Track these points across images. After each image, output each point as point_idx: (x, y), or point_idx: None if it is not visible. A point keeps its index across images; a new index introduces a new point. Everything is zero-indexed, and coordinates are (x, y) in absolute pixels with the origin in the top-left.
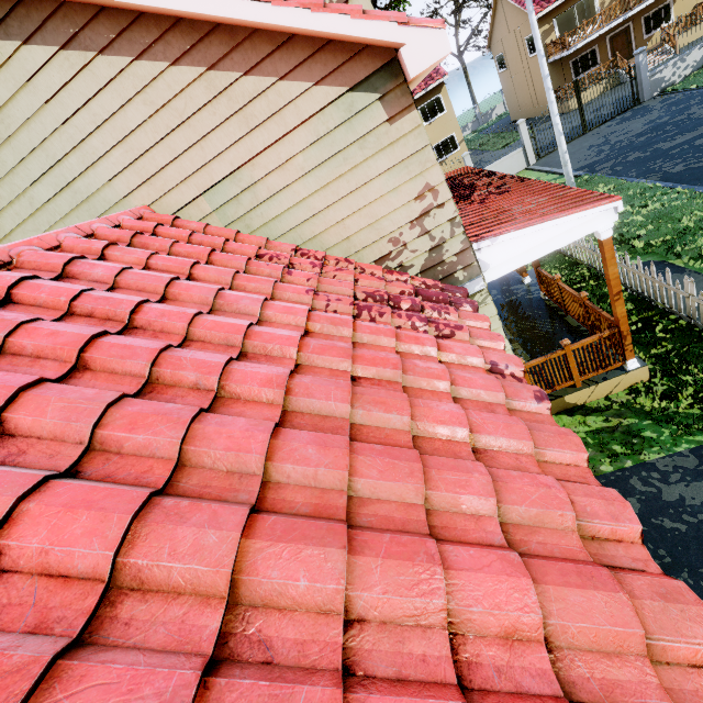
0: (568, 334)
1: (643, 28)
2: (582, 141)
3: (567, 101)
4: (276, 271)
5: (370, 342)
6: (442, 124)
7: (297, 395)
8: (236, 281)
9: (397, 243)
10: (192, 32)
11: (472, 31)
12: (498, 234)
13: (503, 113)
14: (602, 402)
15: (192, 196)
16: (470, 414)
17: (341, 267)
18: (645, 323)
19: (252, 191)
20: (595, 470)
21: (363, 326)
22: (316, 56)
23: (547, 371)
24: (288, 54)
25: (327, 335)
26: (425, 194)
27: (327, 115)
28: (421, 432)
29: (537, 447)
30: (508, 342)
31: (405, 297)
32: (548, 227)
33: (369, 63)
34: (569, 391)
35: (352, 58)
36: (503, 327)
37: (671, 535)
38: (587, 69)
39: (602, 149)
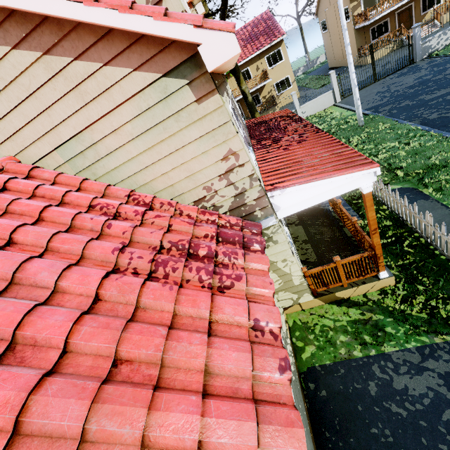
0: (344, 242)
1: (421, 7)
2: (373, 87)
3: (364, 59)
4: (96, 226)
5: (152, 307)
6: (280, 69)
7: (31, 417)
8: (51, 244)
9: (209, 190)
10: (25, 22)
11: (307, 1)
12: (286, 187)
13: (324, 61)
14: (361, 298)
15: (47, 150)
16: (208, 410)
17: (164, 209)
18: (397, 238)
19: (94, 149)
20: (350, 354)
21: (148, 291)
22: (133, 47)
23: (323, 276)
24: (109, 44)
25: (114, 303)
26: (229, 157)
27: (147, 95)
28: (152, 444)
29: (262, 448)
30: (294, 258)
31: (204, 244)
32: (324, 183)
33: (177, 55)
34: (339, 289)
35: (162, 50)
36: (302, 230)
37: (395, 418)
38: (381, 35)
39: (385, 96)
